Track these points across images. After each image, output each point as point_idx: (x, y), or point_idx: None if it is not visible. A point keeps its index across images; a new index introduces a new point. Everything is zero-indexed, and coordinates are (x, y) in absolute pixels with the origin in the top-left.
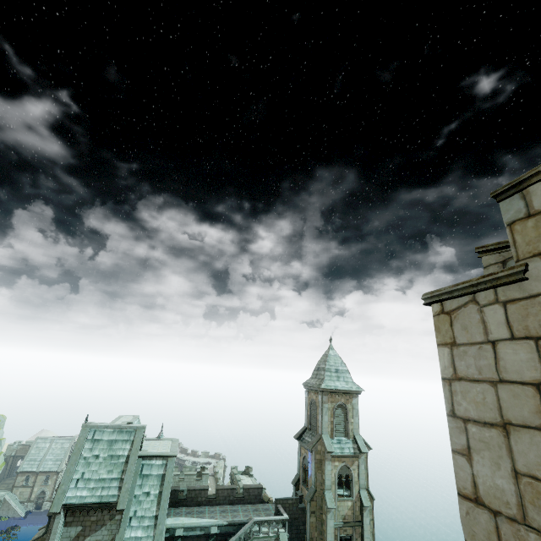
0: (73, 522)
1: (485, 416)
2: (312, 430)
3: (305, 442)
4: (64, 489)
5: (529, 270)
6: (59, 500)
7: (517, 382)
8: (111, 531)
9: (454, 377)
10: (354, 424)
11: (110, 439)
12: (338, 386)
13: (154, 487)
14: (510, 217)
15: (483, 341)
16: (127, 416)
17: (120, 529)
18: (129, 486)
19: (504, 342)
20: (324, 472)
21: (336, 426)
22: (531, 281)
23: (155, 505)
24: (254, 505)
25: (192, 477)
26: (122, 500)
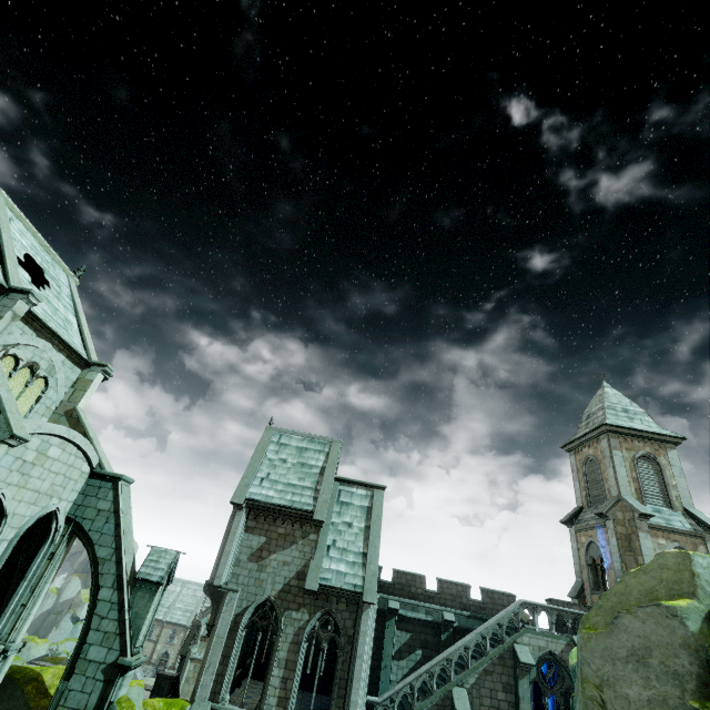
0: (256, 529)
1: None
2: (595, 504)
3: (586, 520)
4: (247, 483)
5: None
6: (241, 492)
7: None
8: (303, 554)
9: None
10: (679, 490)
11: (299, 446)
12: (635, 426)
13: (357, 519)
14: None
15: None
16: None
17: (315, 555)
18: (328, 497)
19: None
20: (639, 551)
21: (643, 487)
22: None
23: (362, 541)
24: None
25: None
26: (320, 510)
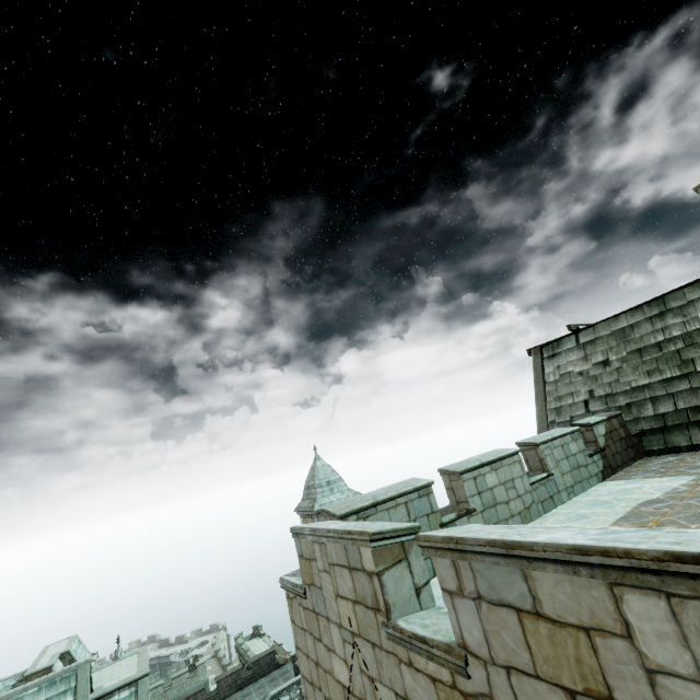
0: None
1: (308, 676)
2: None
3: None
4: None
5: (307, 592)
6: None
7: (312, 660)
8: None
9: (297, 646)
10: None
11: None
12: (333, 501)
13: None
14: (298, 552)
15: (302, 628)
16: (56, 644)
17: None
18: None
19: (307, 632)
20: None
21: None
22: (308, 600)
23: None
24: (269, 676)
25: (183, 677)
26: None
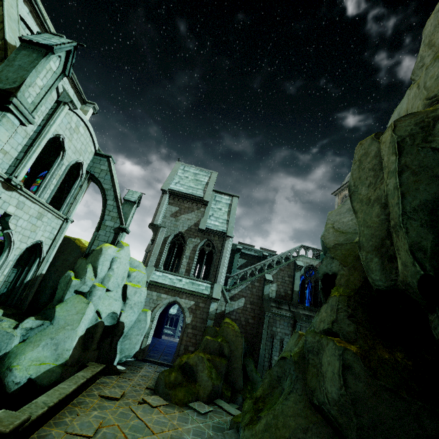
0: (174, 204)
1: None
2: None
3: None
4: (169, 183)
5: None
6: (166, 186)
7: None
8: (197, 216)
9: None
10: None
11: (194, 172)
12: None
13: (224, 207)
14: None
15: None
16: None
17: (203, 217)
18: (210, 193)
19: None
20: None
21: None
22: None
23: (226, 215)
24: None
25: None
26: (207, 197)
